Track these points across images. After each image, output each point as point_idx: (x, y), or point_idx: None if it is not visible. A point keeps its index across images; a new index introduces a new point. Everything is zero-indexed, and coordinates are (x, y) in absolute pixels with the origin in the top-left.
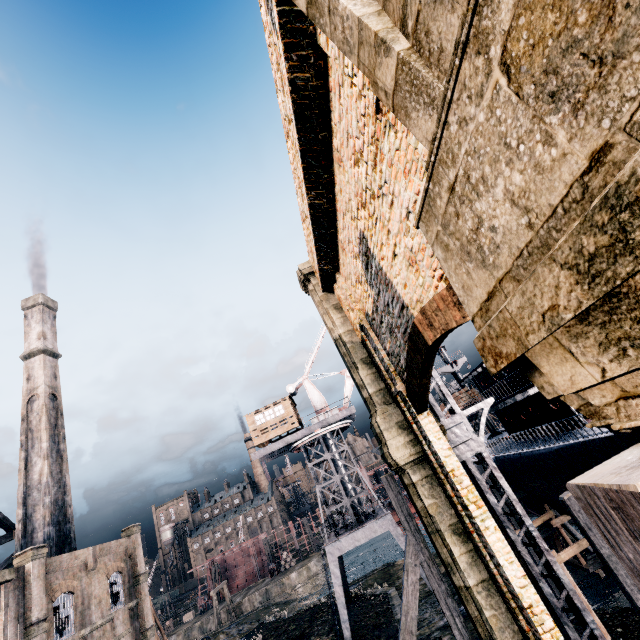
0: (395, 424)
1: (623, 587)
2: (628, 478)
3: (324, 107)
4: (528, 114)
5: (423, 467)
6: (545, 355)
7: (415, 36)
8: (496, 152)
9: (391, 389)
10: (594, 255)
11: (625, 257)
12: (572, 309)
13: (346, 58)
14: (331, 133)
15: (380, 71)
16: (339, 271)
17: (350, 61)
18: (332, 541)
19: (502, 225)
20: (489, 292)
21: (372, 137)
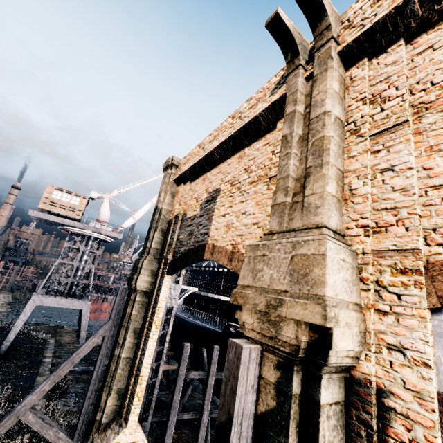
0: (151, 269)
1: (175, 388)
2: (242, 343)
3: (257, 136)
4: (286, 270)
5: (146, 296)
6: (246, 310)
7: (293, 203)
8: (277, 266)
9: (164, 254)
10: (271, 304)
11: (274, 310)
12: (260, 308)
13: (279, 147)
14: (249, 145)
15: (280, 193)
16: (191, 182)
17: (279, 150)
18: (41, 295)
19: (265, 278)
20: (248, 285)
21: (260, 176)
